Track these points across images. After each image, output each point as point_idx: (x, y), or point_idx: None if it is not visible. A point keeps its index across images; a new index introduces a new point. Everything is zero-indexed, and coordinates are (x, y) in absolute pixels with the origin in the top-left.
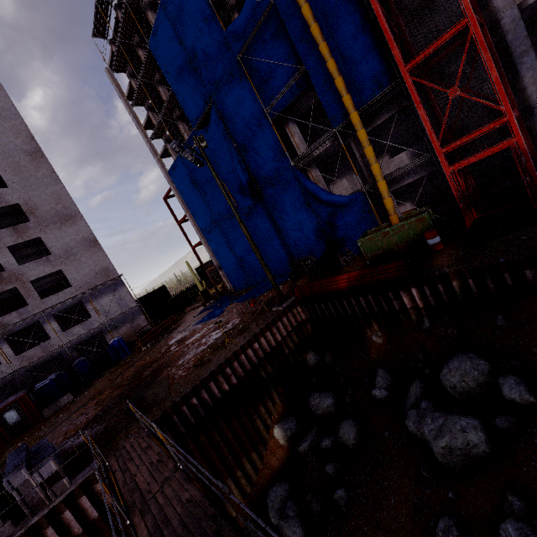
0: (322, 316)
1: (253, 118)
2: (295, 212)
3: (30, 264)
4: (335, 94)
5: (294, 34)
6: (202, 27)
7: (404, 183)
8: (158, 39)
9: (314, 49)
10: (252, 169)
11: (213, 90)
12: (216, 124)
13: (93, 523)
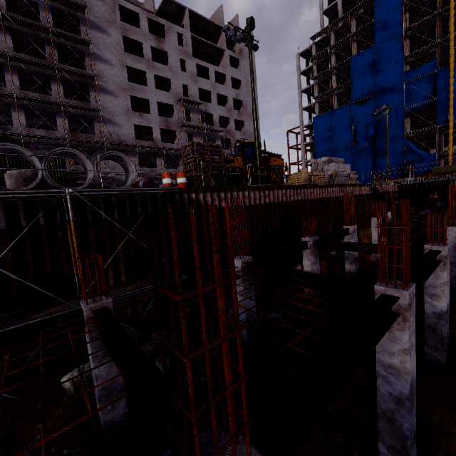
0: (408, 189)
1: (395, 109)
2: (392, 155)
3: (238, 132)
4: (445, 113)
5: (439, 86)
6: (392, 64)
7: (453, 157)
8: (359, 58)
9: (445, 94)
10: (379, 130)
11: (379, 90)
12: (370, 105)
13: (362, 195)
